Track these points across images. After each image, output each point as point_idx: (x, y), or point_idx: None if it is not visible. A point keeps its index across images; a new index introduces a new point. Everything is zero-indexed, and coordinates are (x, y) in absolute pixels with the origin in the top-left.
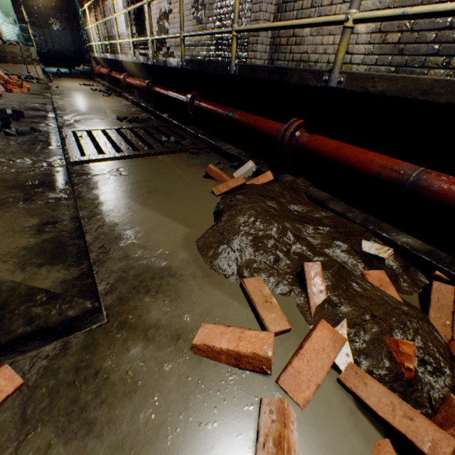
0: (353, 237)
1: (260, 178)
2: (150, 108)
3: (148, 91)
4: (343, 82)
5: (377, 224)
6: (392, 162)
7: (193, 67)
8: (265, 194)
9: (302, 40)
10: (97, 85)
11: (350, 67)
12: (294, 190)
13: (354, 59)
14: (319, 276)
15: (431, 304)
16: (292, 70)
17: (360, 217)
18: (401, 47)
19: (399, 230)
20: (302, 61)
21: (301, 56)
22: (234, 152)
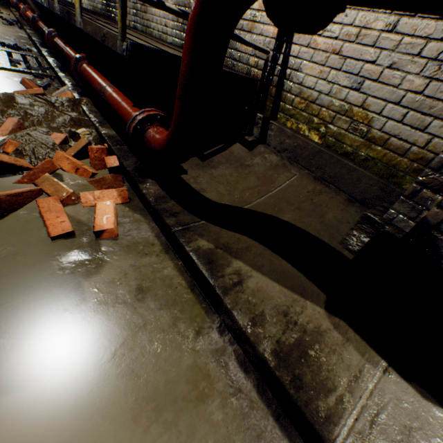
0: (80, 126)
1: (63, 96)
2: (36, 42)
3: (34, 25)
4: (82, 25)
5: (104, 124)
6: (104, 82)
7: (47, 5)
8: (46, 99)
9: (147, 9)
10: (8, 14)
11: (167, 37)
12: (76, 103)
13: (168, 31)
14: (12, 124)
15: (72, 147)
16: (72, 14)
17: (98, 120)
18: (184, 27)
19: (112, 128)
20: (148, 27)
21: (147, 23)
22: (66, 81)
